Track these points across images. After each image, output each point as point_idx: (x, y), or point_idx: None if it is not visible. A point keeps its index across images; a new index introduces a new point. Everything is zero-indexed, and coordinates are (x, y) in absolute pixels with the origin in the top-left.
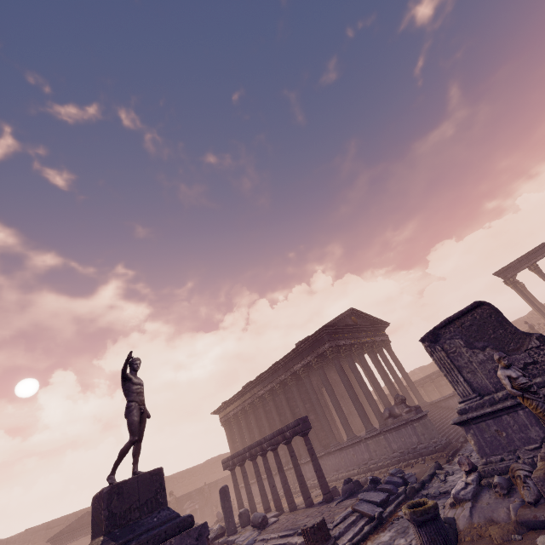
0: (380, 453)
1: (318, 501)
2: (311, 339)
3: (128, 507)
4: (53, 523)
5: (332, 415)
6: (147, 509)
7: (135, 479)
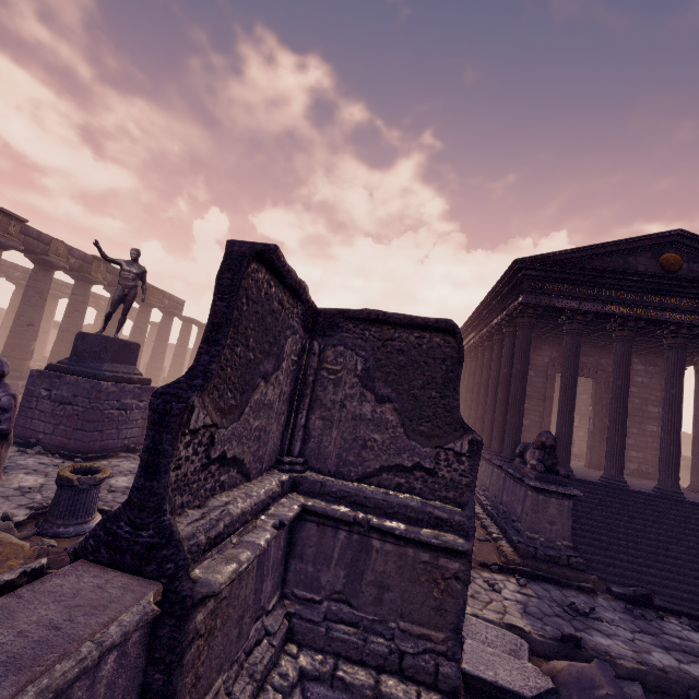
0: (494, 491)
1: None
2: (507, 281)
3: (85, 349)
4: None
5: (548, 417)
6: (94, 357)
7: (94, 335)
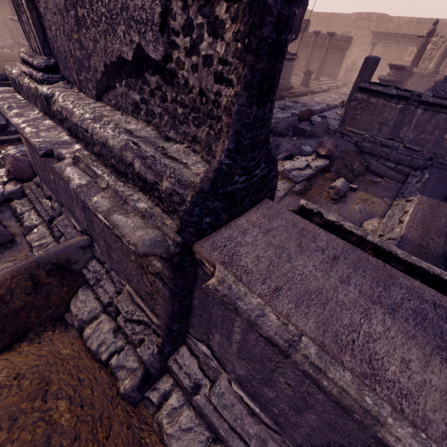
0: None
1: None
2: None
3: None
4: None
5: None
6: None
7: None
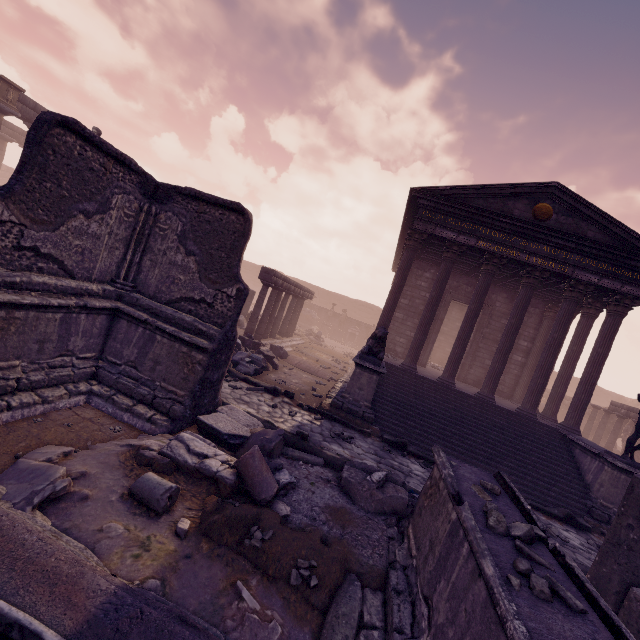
0: None
1: (293, 355)
2: (411, 208)
3: None
4: (305, 284)
5: (435, 335)
6: None
7: None
